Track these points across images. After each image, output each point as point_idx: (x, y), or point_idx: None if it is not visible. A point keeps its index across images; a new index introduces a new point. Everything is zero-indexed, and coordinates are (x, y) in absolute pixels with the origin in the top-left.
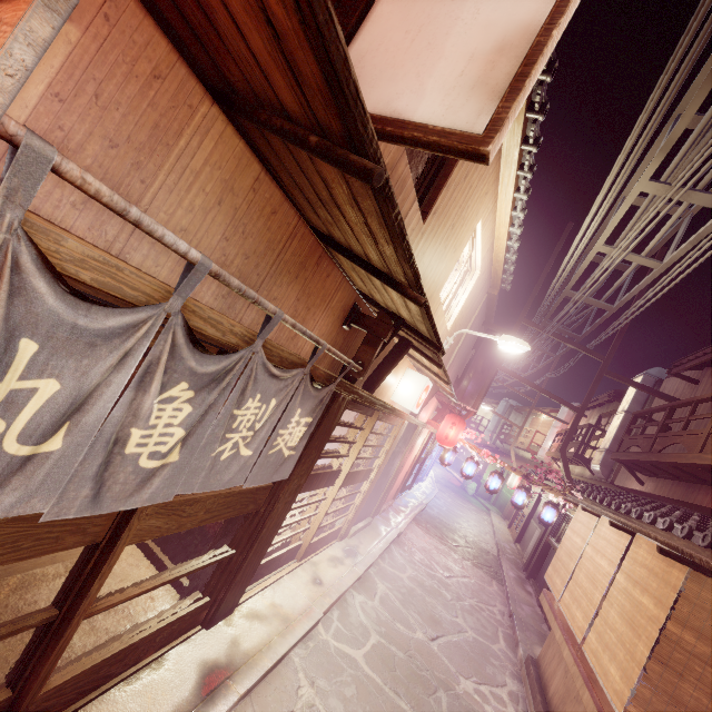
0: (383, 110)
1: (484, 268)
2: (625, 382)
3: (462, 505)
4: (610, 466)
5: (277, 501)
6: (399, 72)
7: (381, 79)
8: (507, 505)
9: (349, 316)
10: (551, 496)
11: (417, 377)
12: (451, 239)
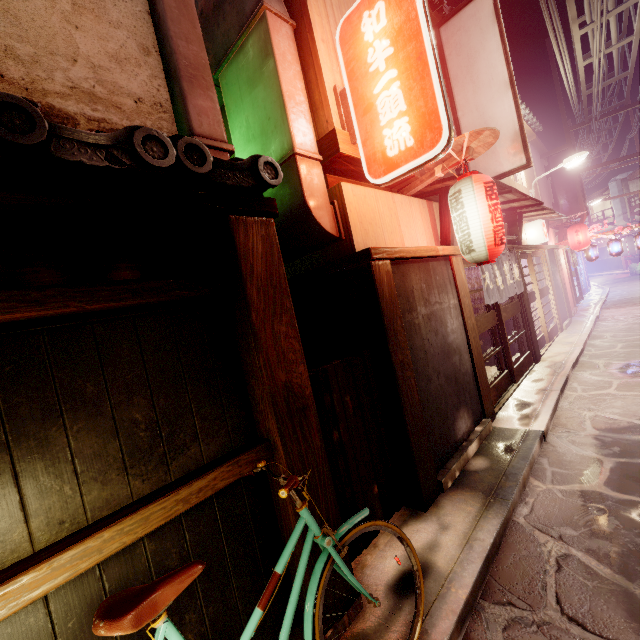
0: (494, 175)
1: None
2: None
3: None
4: None
5: (524, 305)
6: (490, 164)
7: (486, 169)
8: None
9: None
10: None
11: (533, 224)
12: None
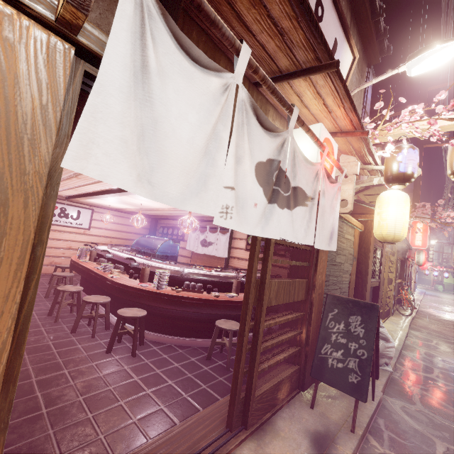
0: None
1: None
2: None
3: (439, 293)
4: None
5: (411, 279)
6: None
7: None
8: None
9: None
10: None
11: None
12: None
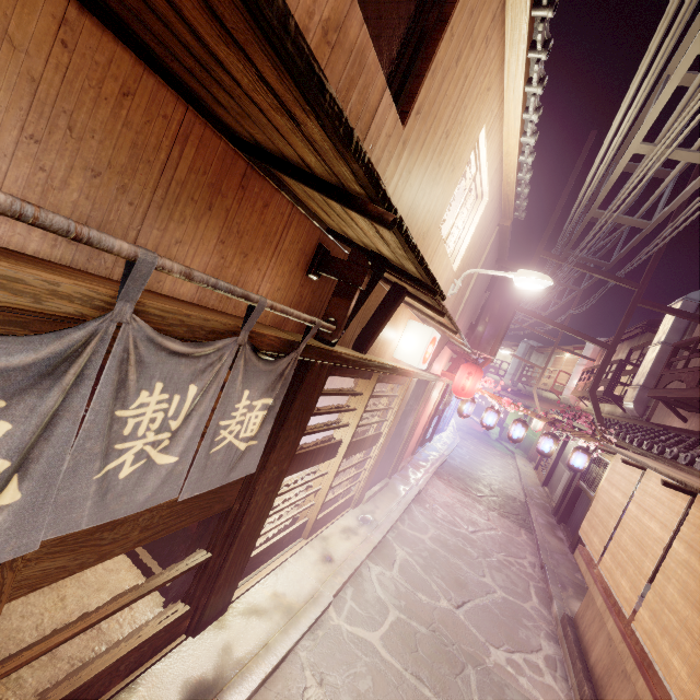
0: None
1: (492, 194)
2: (664, 310)
3: (485, 451)
4: (645, 403)
5: (253, 494)
6: None
7: None
8: (532, 447)
9: (314, 261)
10: (581, 441)
11: (421, 329)
12: (446, 153)
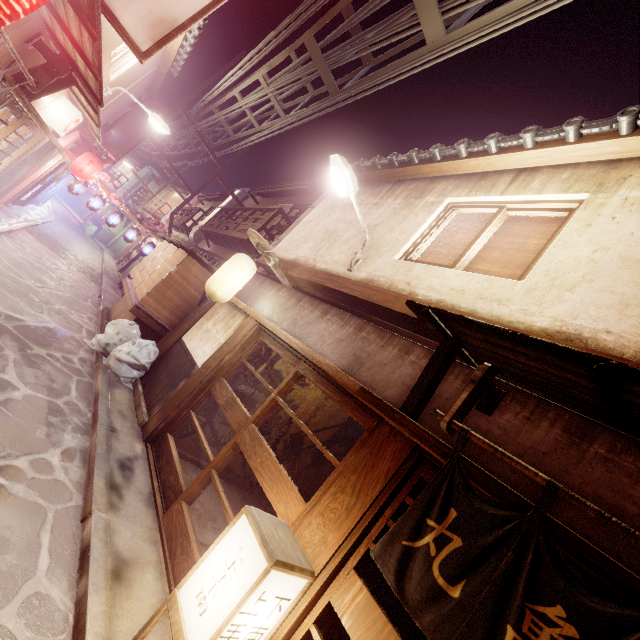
0: (107, 0)
1: None
2: (226, 188)
3: (78, 238)
4: (200, 236)
5: None
6: None
7: None
8: (122, 250)
9: (33, 40)
10: (154, 239)
11: (71, 108)
12: None
